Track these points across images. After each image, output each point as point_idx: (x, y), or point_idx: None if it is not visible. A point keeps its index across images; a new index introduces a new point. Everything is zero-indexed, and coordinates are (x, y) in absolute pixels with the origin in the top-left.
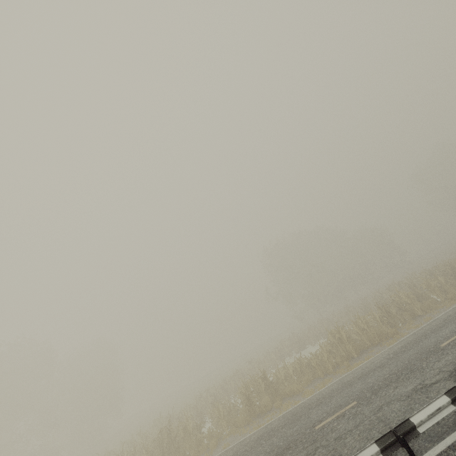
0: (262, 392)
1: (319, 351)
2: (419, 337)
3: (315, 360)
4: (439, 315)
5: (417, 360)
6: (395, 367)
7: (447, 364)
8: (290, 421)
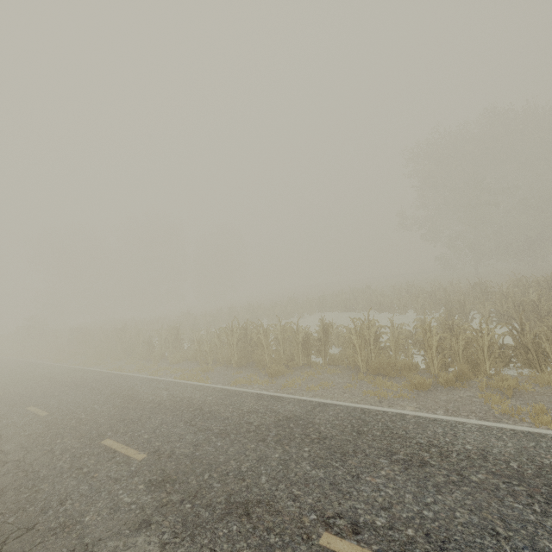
0: (170, 343)
1: (204, 339)
2: (200, 405)
3: (195, 345)
4: (305, 397)
5: (88, 430)
6: (103, 415)
7: (20, 464)
8: (84, 385)
